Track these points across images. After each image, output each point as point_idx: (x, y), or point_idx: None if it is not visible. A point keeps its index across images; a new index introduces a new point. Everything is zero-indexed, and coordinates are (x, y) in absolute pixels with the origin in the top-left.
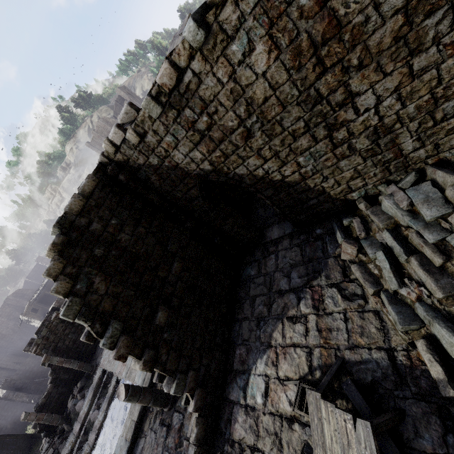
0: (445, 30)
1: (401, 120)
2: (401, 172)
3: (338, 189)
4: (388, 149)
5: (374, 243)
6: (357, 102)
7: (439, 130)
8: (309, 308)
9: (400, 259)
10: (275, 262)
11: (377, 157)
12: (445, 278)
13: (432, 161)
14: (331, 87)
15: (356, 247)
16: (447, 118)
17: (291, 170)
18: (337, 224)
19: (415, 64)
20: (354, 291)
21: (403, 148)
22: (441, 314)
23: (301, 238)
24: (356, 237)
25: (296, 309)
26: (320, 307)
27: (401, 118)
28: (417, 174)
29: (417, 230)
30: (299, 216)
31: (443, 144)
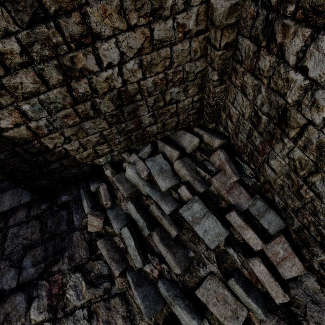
0: (180, 5)
1: (142, 91)
2: (140, 142)
3: (84, 153)
4: (130, 119)
5: (120, 214)
6: (99, 49)
7: (167, 112)
8: (43, 313)
9: (144, 234)
10: (0, 247)
11: (121, 125)
12: (180, 249)
13: (160, 137)
14: (60, 1)
15: (102, 220)
16: (172, 102)
17: (12, 121)
18: (84, 190)
19: (156, 30)
20: (100, 272)
21: (142, 121)
22: (179, 290)
23: (42, 208)
24: (103, 206)
25: (22, 321)
26: (58, 307)
27: (141, 90)
28: (152, 147)
29: (156, 202)
30: (39, 181)
31: (167, 124)
